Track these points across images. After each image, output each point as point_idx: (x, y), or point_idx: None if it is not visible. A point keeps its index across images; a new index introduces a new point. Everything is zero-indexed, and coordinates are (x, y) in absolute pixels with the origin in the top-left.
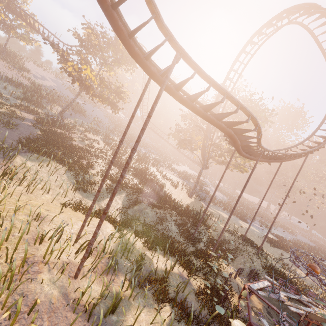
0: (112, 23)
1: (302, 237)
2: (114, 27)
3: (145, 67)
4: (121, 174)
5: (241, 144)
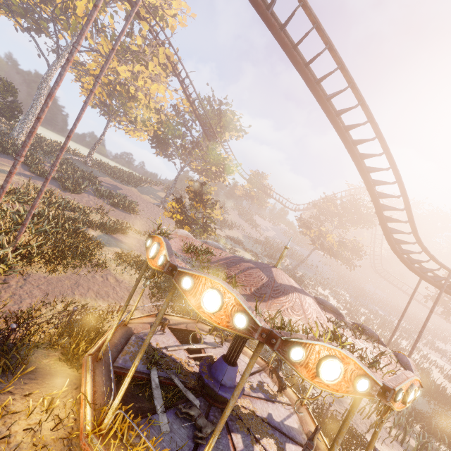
0: (401, 259)
1: None
2: (402, 261)
3: (422, 277)
4: (412, 347)
5: None
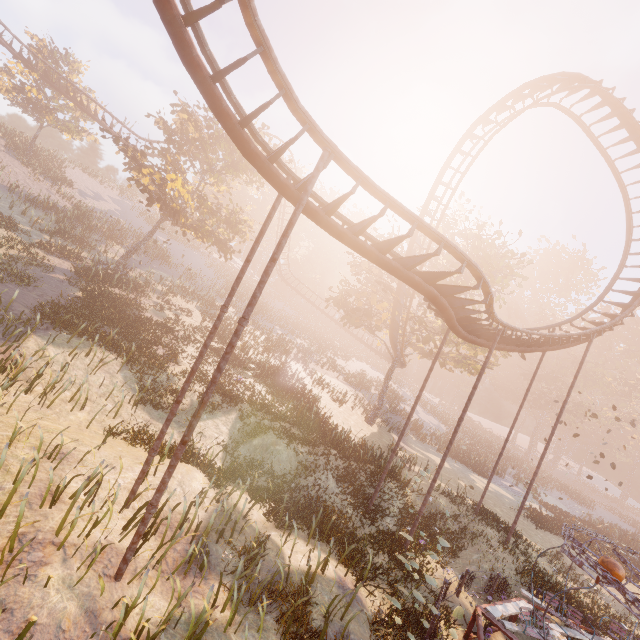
0: (212, 103)
1: (606, 512)
2: (216, 111)
3: (269, 175)
4: (218, 366)
5: (457, 316)
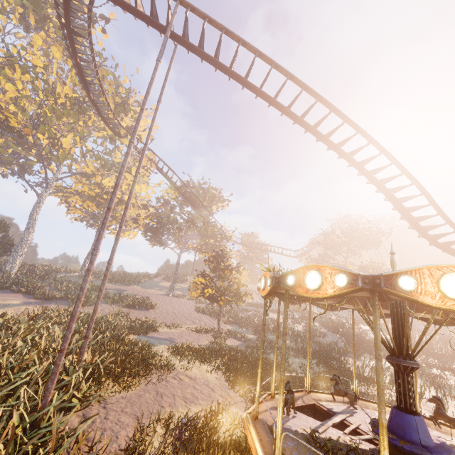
0: (449, 252)
1: None
2: (451, 253)
3: None
4: None
5: None
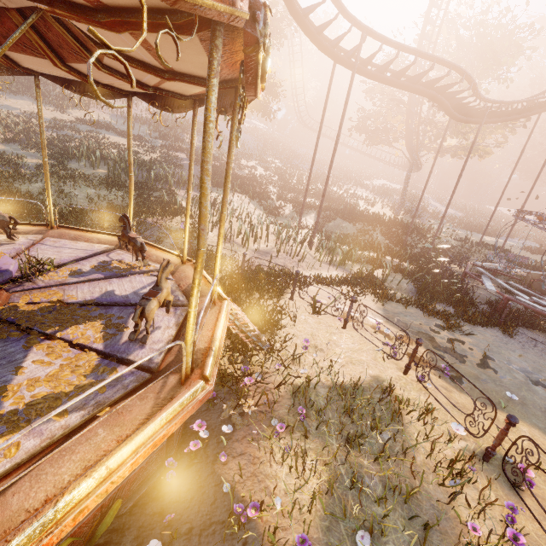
0: (305, 30)
1: None
2: (306, 33)
3: (333, 56)
4: (331, 160)
5: (451, 105)
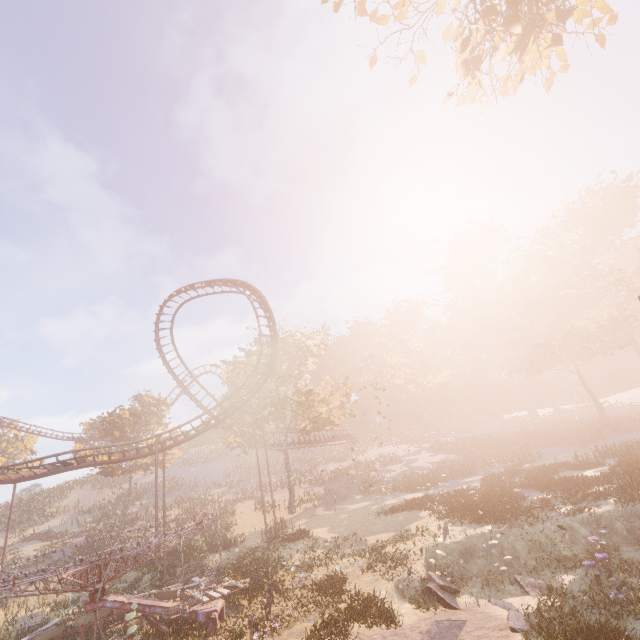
0: None
1: None
2: None
3: None
4: None
5: (109, 459)
